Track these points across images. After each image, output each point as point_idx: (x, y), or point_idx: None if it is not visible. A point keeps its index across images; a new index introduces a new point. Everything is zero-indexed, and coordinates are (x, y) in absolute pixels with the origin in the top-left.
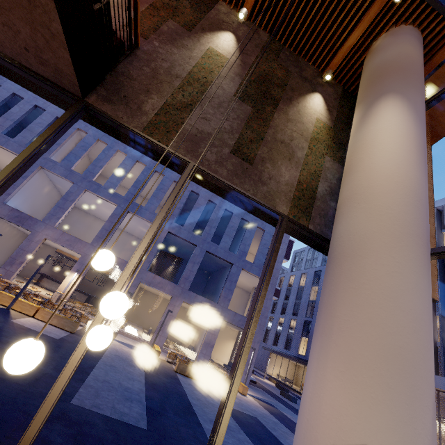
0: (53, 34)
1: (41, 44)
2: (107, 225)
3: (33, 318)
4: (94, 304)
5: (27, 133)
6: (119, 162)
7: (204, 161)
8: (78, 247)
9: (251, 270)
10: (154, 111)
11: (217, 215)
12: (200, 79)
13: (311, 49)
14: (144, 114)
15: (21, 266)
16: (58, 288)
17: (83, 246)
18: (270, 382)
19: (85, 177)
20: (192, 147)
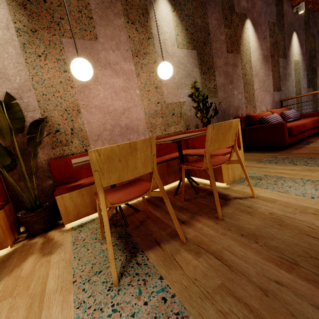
0: None
1: None
2: None
3: None
4: None
5: None
6: None
7: None
8: None
9: None
10: None
11: None
12: (298, 92)
13: None
14: None
15: None
16: None
17: None
18: None
19: None
20: None
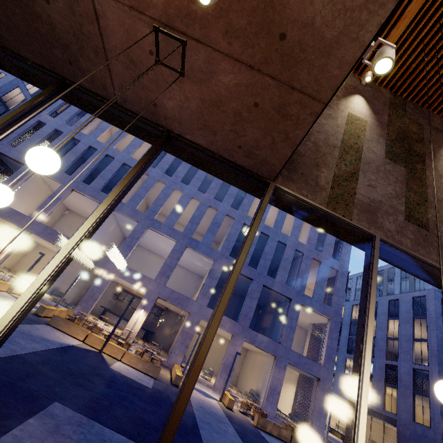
0: (287, 138)
1: (262, 144)
2: (168, 261)
3: (120, 361)
4: (150, 339)
5: (100, 179)
6: (174, 199)
7: (386, 232)
8: (143, 283)
9: (311, 305)
10: (328, 185)
11: (270, 247)
12: (352, 146)
13: (437, 99)
14: (322, 189)
15: (95, 303)
16: (127, 325)
17: (148, 282)
18: (333, 435)
19: (147, 216)
20: (372, 218)
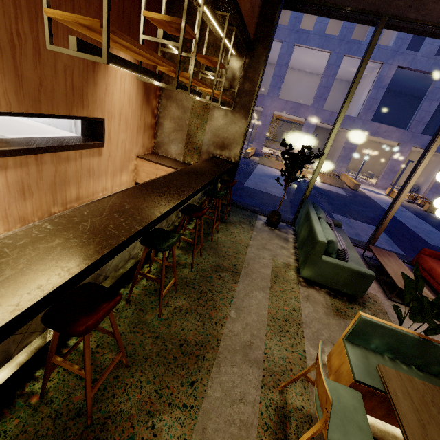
0: None
1: None
2: (324, 81)
3: None
4: None
5: None
6: None
7: None
8: (301, 112)
9: None
10: None
11: None
12: None
13: None
14: None
15: (265, 138)
16: (294, 150)
17: (306, 110)
18: None
19: (291, 28)
20: None
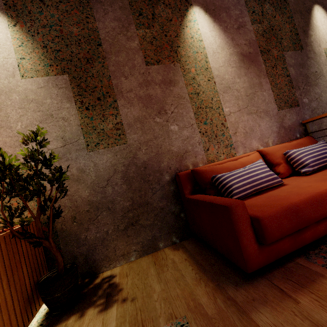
0: None
1: None
2: None
3: None
4: None
5: None
6: None
7: None
8: None
9: None
10: None
11: None
12: None
13: None
14: None
15: None
16: None
17: None
18: None
19: None
20: None
